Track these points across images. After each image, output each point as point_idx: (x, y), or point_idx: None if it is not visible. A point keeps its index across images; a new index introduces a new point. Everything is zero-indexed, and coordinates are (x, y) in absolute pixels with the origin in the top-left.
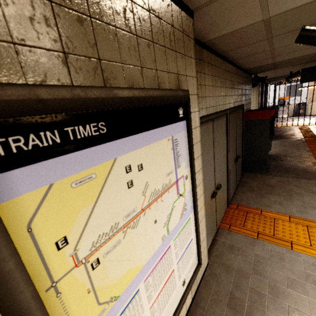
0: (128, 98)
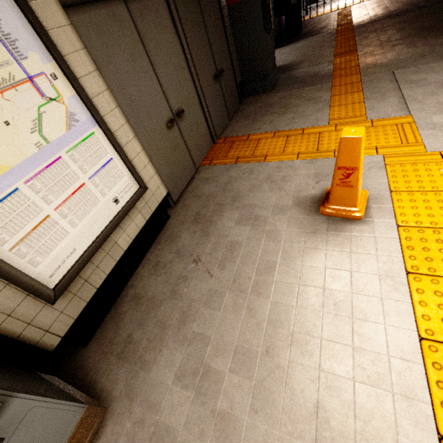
0: None
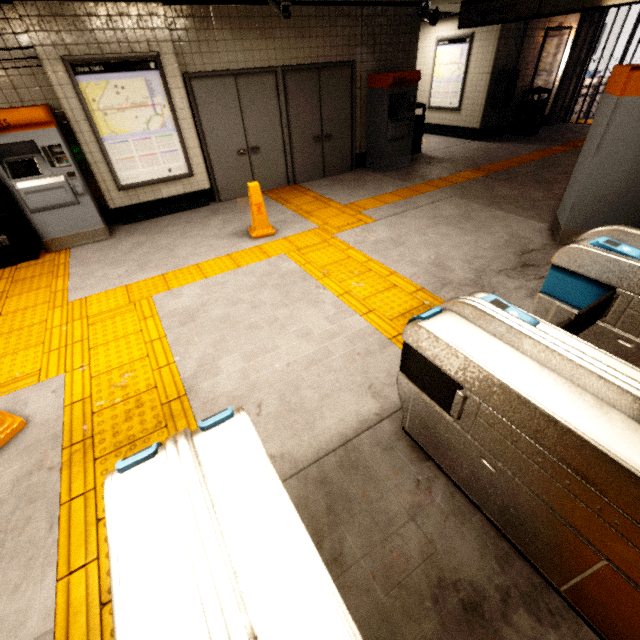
0: (110, 58)
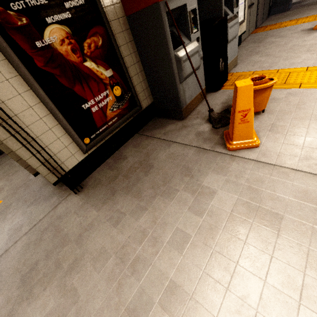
0: None
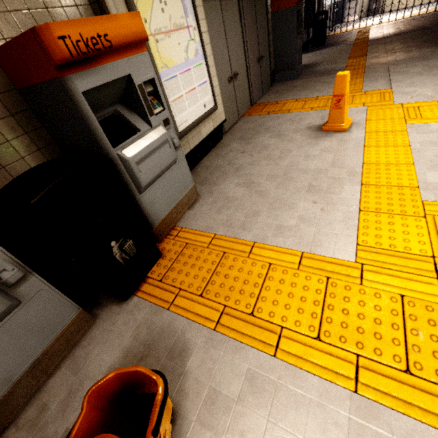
0: None
